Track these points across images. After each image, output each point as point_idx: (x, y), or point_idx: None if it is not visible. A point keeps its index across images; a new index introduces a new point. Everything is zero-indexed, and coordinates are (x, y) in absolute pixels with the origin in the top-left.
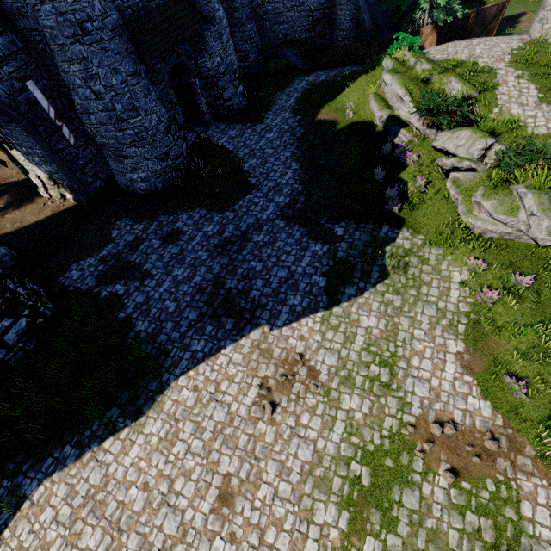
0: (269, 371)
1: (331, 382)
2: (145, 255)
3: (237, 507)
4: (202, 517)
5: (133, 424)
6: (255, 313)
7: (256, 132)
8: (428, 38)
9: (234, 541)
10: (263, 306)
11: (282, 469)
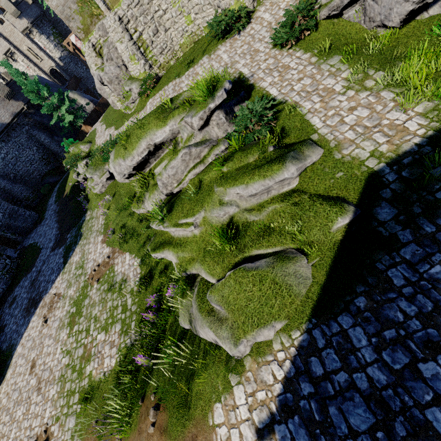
0: (45, 311)
1: (65, 292)
2: (3, 320)
3: (37, 364)
4: (26, 380)
5: (3, 382)
6: (40, 296)
7: (41, 225)
8: (88, 129)
9: (36, 375)
10: (43, 290)
11: (50, 336)
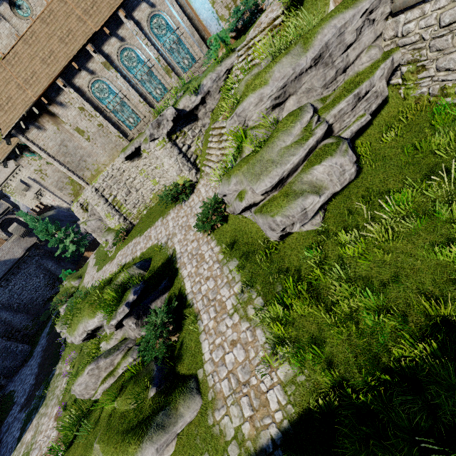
0: None
1: None
2: None
3: None
4: None
5: None
6: None
7: (27, 365)
8: (90, 254)
9: None
10: None
11: None
